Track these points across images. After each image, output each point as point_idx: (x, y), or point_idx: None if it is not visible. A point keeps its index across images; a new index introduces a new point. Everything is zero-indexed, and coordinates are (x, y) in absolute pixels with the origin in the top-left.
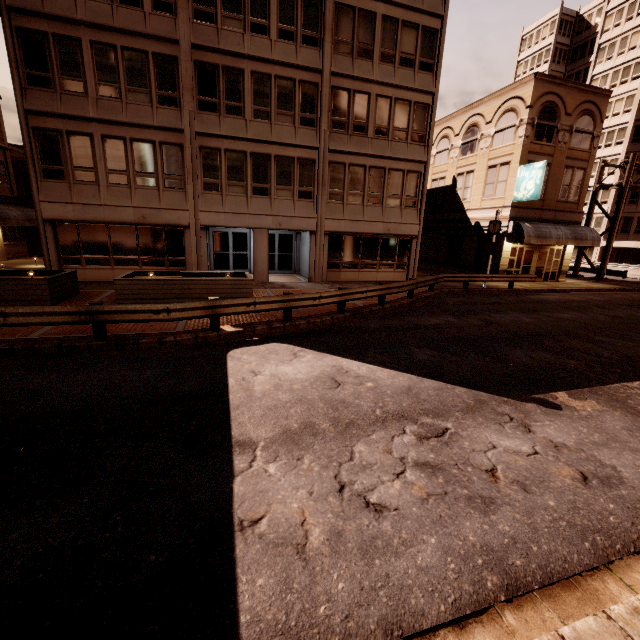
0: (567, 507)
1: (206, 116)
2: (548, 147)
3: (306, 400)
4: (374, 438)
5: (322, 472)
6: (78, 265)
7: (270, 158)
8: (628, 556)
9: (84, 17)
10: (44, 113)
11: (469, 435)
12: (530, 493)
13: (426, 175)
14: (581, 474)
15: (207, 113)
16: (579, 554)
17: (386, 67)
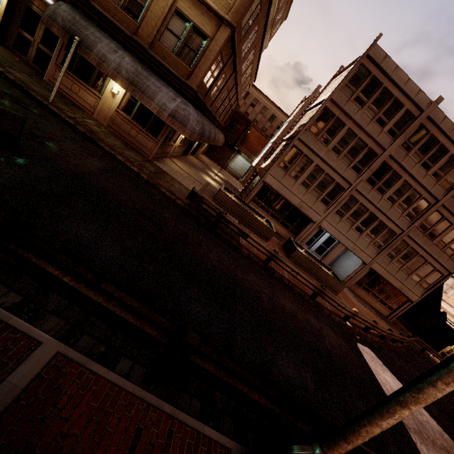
0: None
1: (366, 185)
2: None
3: None
4: None
5: None
6: (256, 205)
7: (377, 219)
8: None
9: (356, 118)
10: (304, 143)
11: None
12: None
13: (445, 278)
14: None
15: (368, 184)
16: None
17: None
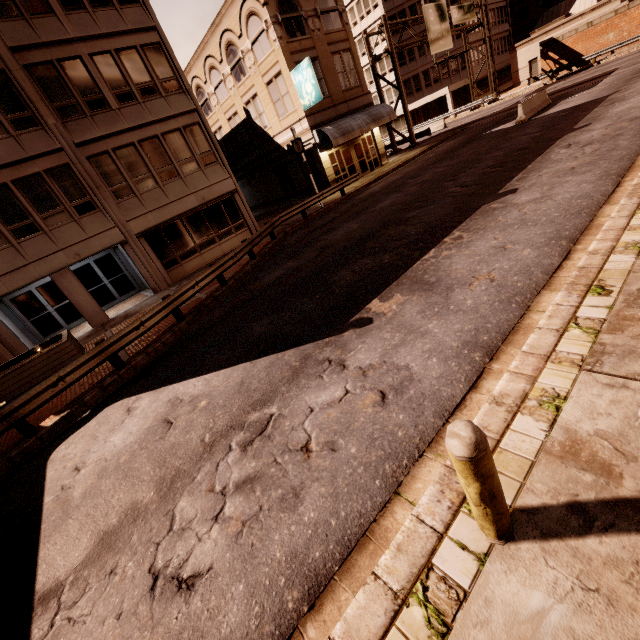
0: (366, 445)
1: None
2: (306, 41)
3: (132, 472)
4: (198, 480)
5: (136, 573)
6: None
7: (8, 187)
8: (414, 465)
9: None
10: None
11: (291, 410)
12: (337, 450)
13: (205, 123)
14: (381, 394)
15: None
16: (372, 498)
17: (78, 16)
